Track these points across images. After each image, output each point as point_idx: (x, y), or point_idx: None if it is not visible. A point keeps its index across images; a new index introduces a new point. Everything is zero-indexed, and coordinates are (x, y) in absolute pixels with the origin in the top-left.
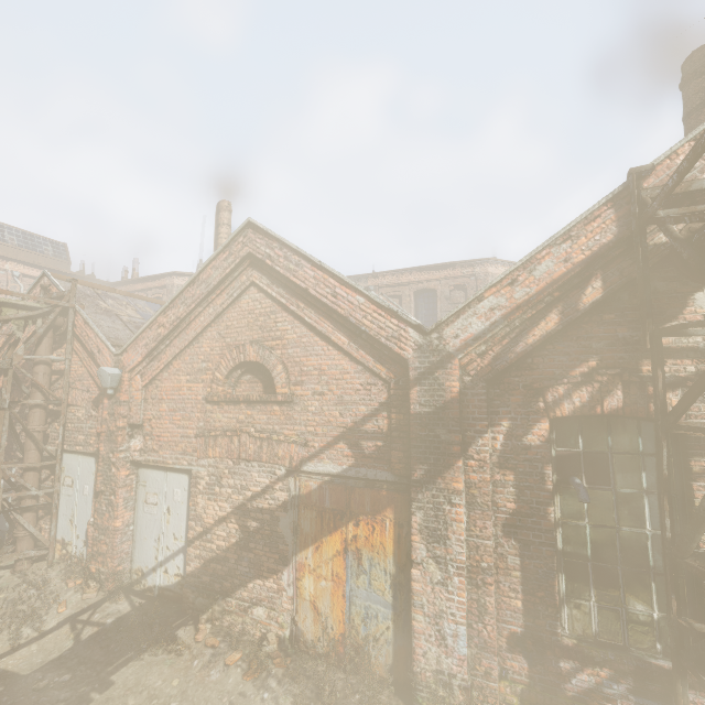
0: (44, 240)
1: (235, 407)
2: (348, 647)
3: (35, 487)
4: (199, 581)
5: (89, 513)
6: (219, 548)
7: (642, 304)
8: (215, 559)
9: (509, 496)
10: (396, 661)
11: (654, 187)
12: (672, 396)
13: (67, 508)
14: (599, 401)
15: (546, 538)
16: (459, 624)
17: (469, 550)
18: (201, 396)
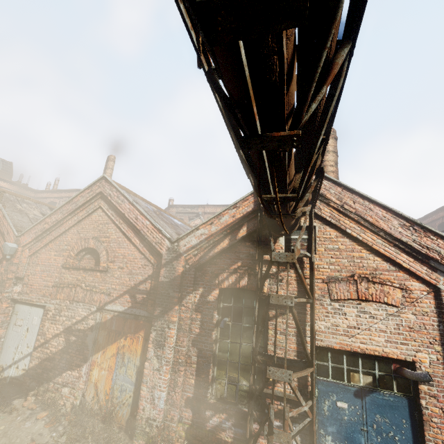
0: None
1: (77, 271)
2: (108, 408)
3: None
4: (36, 372)
5: None
6: (51, 352)
7: (257, 240)
8: (47, 358)
9: (197, 325)
10: (131, 415)
11: None
12: (266, 281)
13: None
14: (239, 281)
15: (210, 347)
16: (162, 391)
17: (175, 353)
18: (60, 264)
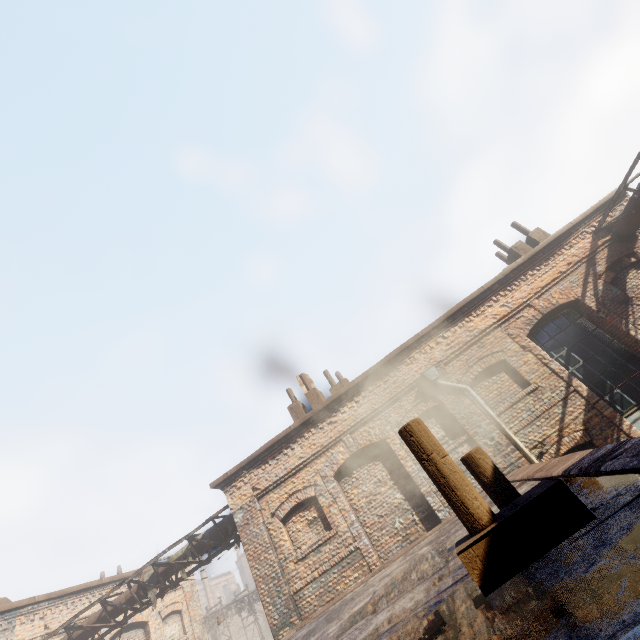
0: None
1: (241, 638)
2: None
3: None
4: None
5: None
6: None
7: None
8: None
9: None
10: None
11: None
12: None
13: None
14: None
15: None
16: None
17: None
18: None
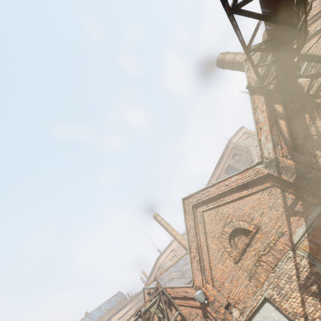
0: (113, 297)
1: (246, 253)
2: None
3: None
4: None
5: None
6: (320, 317)
7: (292, 96)
8: None
9: None
10: None
11: (255, 84)
12: None
13: None
14: None
15: None
16: None
17: None
18: (232, 264)
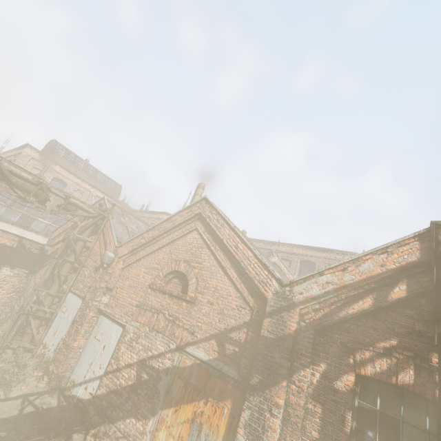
0: (113, 182)
1: (162, 295)
2: None
3: (48, 306)
4: (101, 403)
5: (65, 332)
6: (120, 384)
7: (433, 310)
8: (115, 391)
9: (315, 425)
10: None
11: None
12: None
13: (56, 325)
14: (395, 373)
15: None
16: None
17: None
18: (147, 282)
